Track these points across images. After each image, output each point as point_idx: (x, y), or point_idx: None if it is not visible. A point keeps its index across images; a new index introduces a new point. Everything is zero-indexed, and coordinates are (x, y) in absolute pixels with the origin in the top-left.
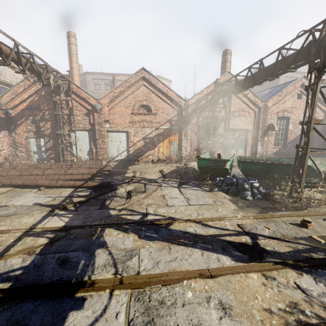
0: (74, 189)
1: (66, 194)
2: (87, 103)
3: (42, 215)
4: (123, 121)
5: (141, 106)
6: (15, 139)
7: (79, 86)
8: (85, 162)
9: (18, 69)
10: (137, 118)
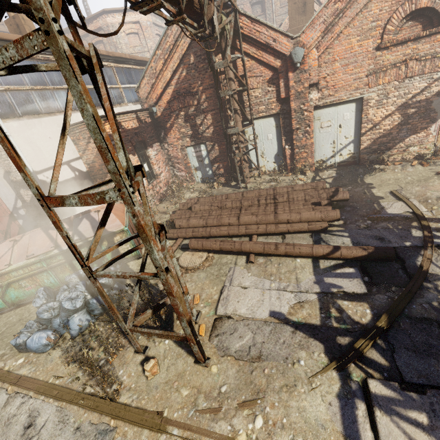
0: (310, 261)
1: (310, 281)
2: (273, 54)
3: (333, 389)
4: (351, 77)
5: (407, 16)
6: (169, 153)
7: (255, 17)
8: (291, 186)
9: (171, 11)
10: (392, 58)
